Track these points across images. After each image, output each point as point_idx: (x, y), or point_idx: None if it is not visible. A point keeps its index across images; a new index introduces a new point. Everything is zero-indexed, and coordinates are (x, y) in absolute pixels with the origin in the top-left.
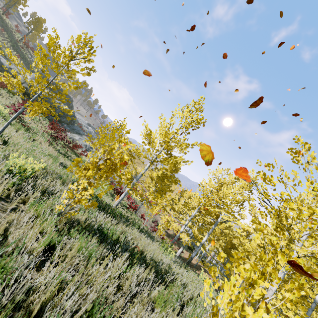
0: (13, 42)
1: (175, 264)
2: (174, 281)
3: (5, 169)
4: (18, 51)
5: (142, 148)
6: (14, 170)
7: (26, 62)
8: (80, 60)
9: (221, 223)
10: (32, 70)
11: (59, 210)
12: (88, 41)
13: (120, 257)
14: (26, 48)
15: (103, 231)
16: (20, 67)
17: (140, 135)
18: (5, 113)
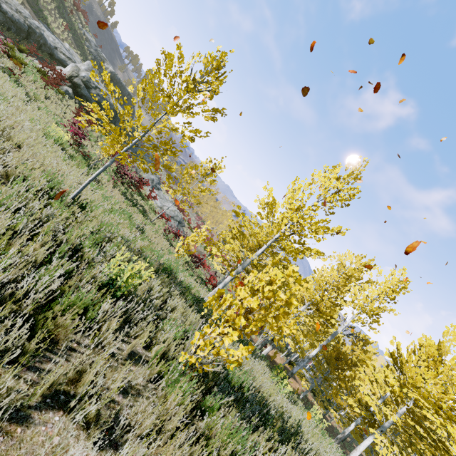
0: (58, 2)
1: (291, 403)
2: (302, 444)
3: (106, 277)
4: (65, 16)
5: (255, 222)
6: (119, 282)
7: (75, 37)
8: (204, 94)
9: (333, 326)
10: (83, 51)
11: (190, 363)
12: (220, 63)
13: (261, 433)
14: (75, 12)
15: (228, 378)
16: (68, 45)
17: (255, 202)
18: (65, 140)
